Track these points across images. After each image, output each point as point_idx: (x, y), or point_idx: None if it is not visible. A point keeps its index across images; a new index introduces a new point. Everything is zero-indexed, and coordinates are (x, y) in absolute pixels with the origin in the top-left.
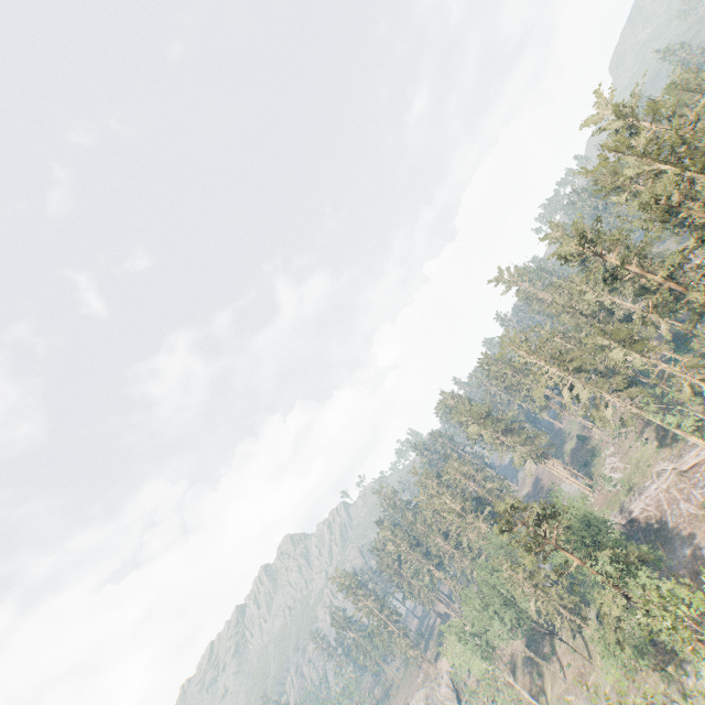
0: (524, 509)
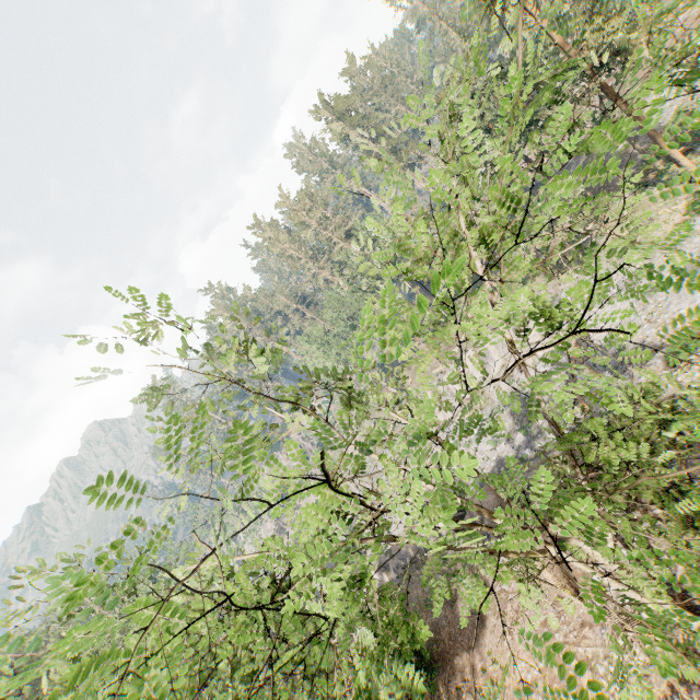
0: None
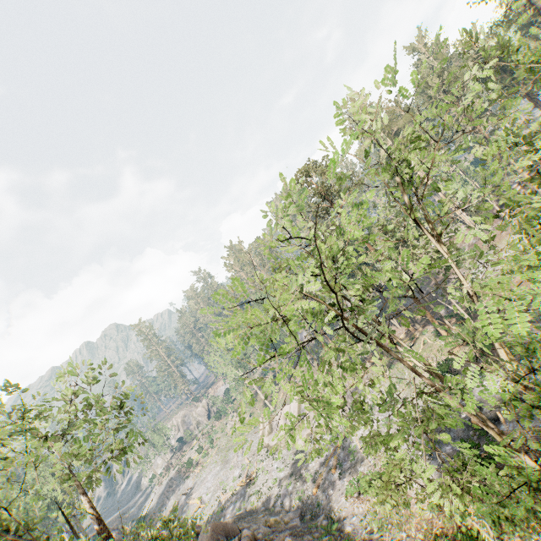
0: (326, 168)
